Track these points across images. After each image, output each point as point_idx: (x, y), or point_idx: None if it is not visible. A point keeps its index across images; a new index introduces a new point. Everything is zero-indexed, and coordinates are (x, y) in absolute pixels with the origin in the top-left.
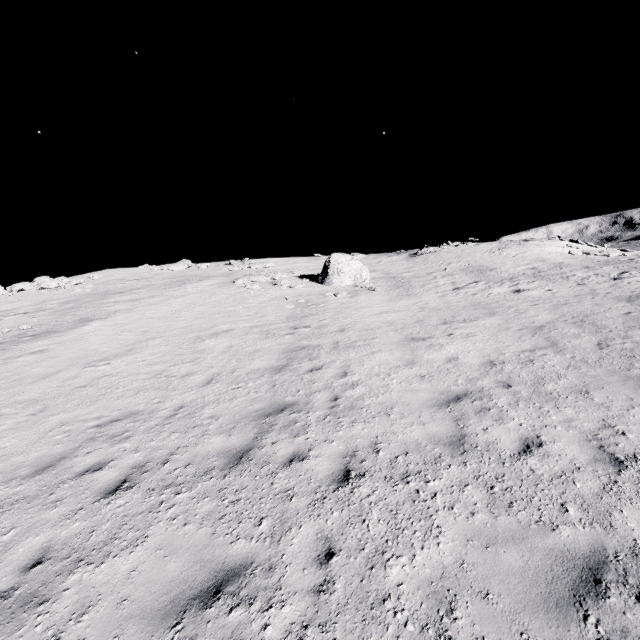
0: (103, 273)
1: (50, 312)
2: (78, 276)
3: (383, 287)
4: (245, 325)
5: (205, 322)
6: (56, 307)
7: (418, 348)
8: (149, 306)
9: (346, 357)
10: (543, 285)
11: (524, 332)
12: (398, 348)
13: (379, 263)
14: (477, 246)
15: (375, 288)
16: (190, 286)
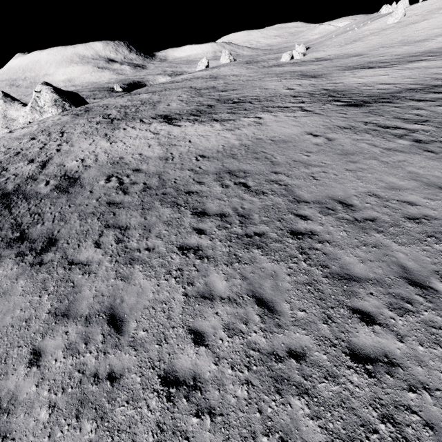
0: None
1: (421, 16)
2: None
3: None
4: None
5: None
6: (424, 14)
7: None
8: (441, 17)
9: None
10: None
11: None
12: None
13: None
14: None
15: None
16: None
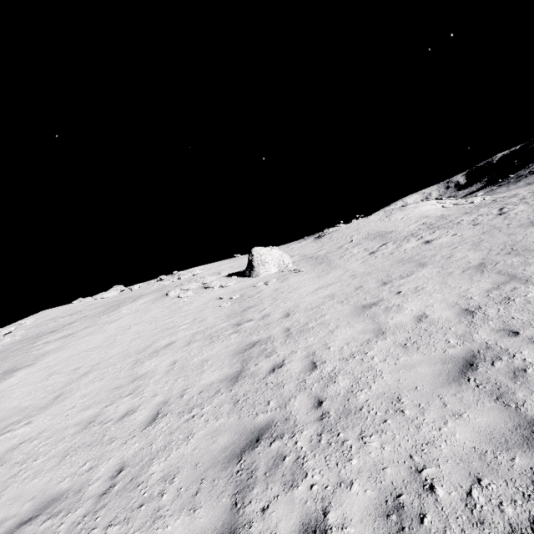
0: (36, 316)
1: None
2: (10, 325)
3: (306, 267)
4: (185, 334)
5: (143, 341)
6: None
7: (376, 314)
8: (82, 338)
9: (305, 343)
10: (445, 232)
11: (470, 273)
12: (355, 319)
13: (292, 249)
14: (368, 218)
15: (300, 269)
16: (124, 308)
